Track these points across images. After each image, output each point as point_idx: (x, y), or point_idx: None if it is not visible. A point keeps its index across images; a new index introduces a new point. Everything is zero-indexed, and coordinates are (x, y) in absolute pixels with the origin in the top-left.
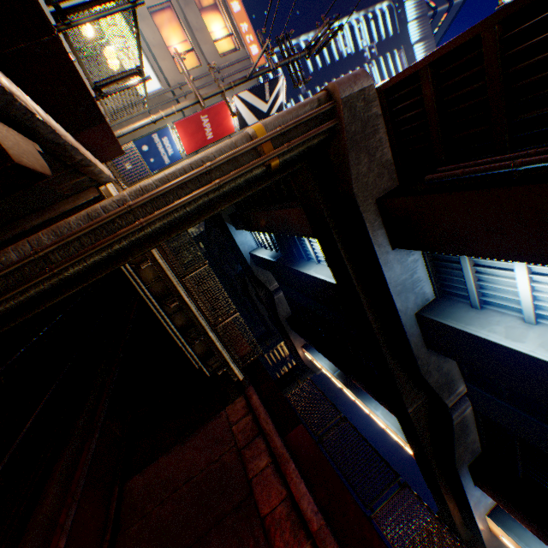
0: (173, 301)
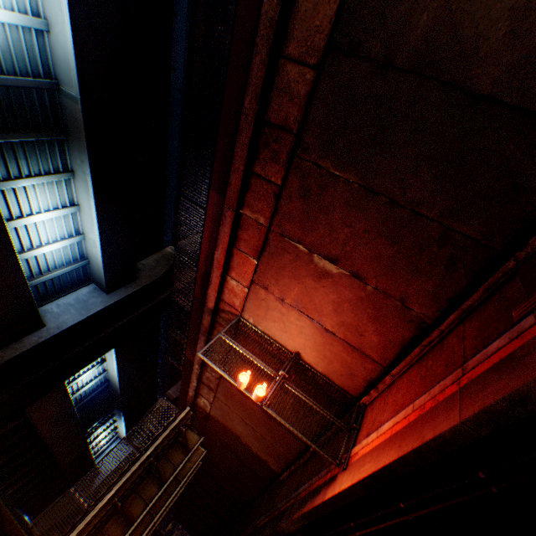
0: (133, 507)
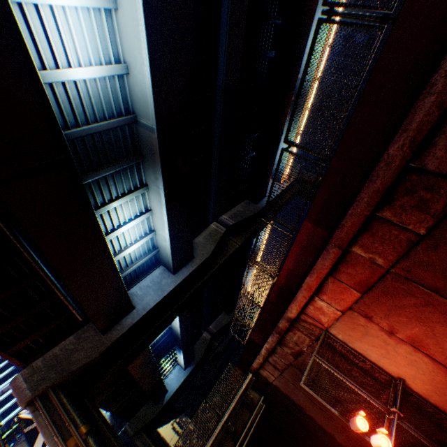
0: None
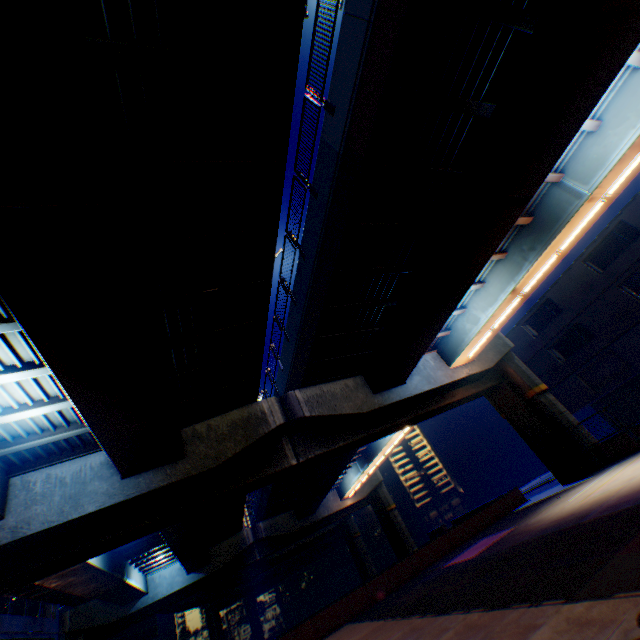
0: None
